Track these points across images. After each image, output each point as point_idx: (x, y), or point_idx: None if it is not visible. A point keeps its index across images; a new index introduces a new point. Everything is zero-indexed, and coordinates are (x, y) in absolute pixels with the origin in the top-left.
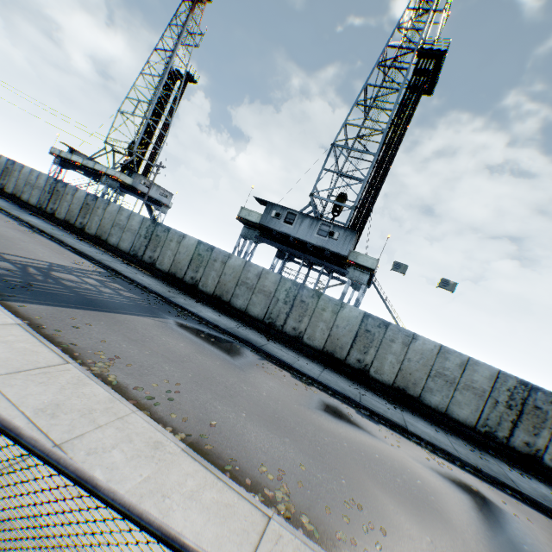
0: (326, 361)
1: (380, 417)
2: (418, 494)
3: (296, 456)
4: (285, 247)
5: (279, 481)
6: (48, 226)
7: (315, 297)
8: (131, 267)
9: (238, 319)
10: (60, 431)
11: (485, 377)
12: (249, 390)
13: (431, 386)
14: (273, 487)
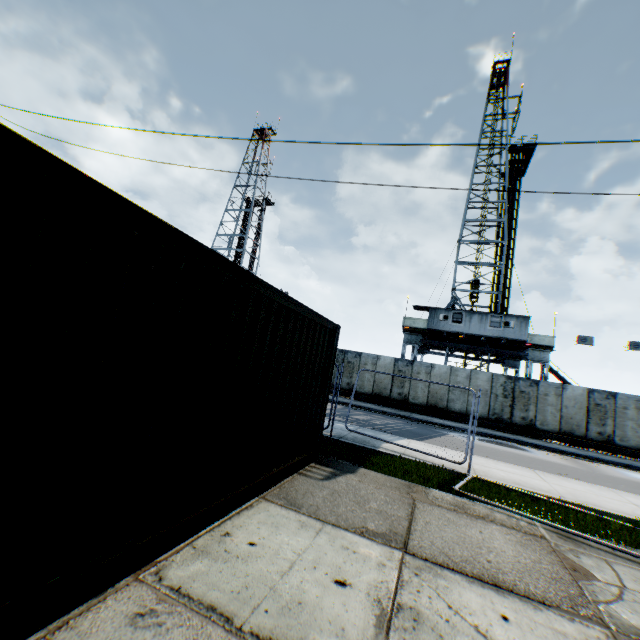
0: (567, 441)
1: None
2: None
3: None
4: (455, 344)
5: None
6: None
7: (532, 386)
8: (339, 397)
9: (463, 422)
10: (619, 499)
11: None
12: (587, 471)
13: None
14: None
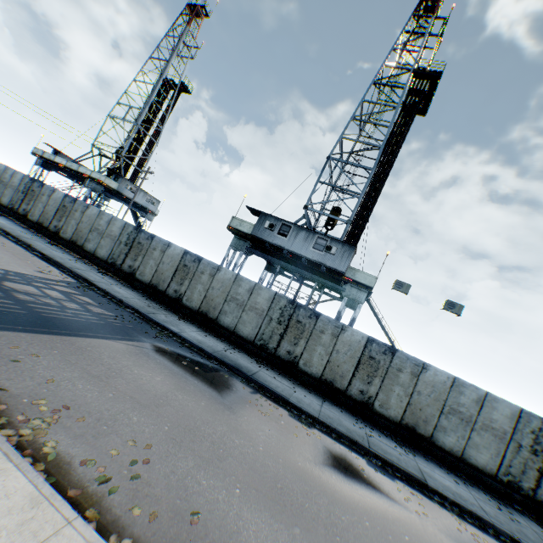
0: (324, 391)
1: (394, 467)
2: None
3: None
4: (278, 260)
5: None
6: (17, 228)
7: (313, 318)
8: (107, 277)
9: (225, 339)
10: None
11: (505, 415)
12: (242, 444)
13: (444, 425)
14: None
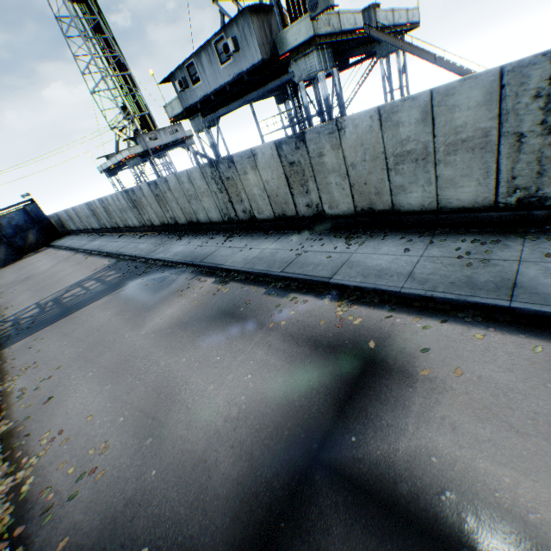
0: (285, 227)
1: (300, 280)
2: (219, 402)
3: (96, 406)
4: (226, 108)
5: (47, 445)
6: (104, 241)
7: (231, 166)
8: (143, 238)
9: (211, 232)
10: None
11: (476, 106)
12: (130, 336)
13: (400, 183)
14: (35, 454)
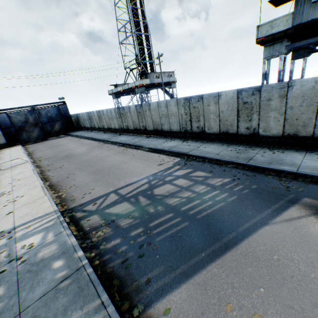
0: None
1: None
2: None
3: None
4: None
5: None
6: (129, 138)
7: None
8: (189, 142)
9: None
10: None
11: None
12: None
13: None
14: None
